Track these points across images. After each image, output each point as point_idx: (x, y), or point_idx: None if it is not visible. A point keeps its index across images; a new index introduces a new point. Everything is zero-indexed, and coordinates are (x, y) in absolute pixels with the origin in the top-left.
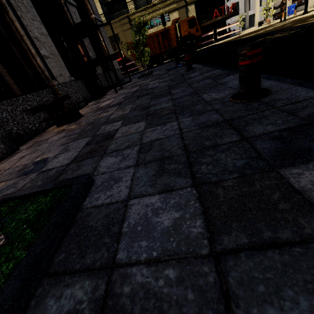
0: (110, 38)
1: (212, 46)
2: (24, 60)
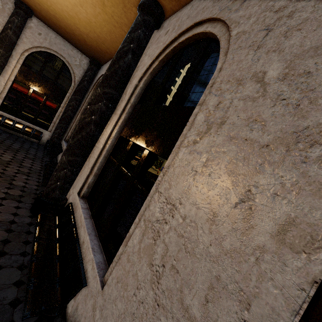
0: None
1: (130, 165)
2: (99, 169)
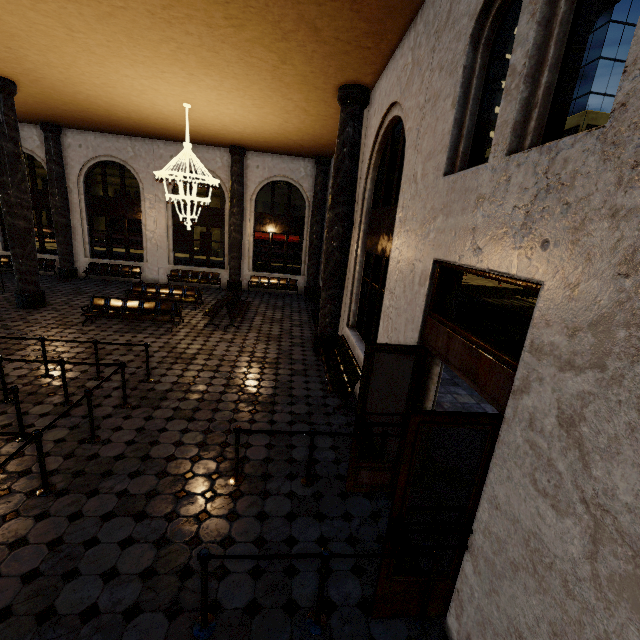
0: (285, 205)
1: None
2: (358, 294)
